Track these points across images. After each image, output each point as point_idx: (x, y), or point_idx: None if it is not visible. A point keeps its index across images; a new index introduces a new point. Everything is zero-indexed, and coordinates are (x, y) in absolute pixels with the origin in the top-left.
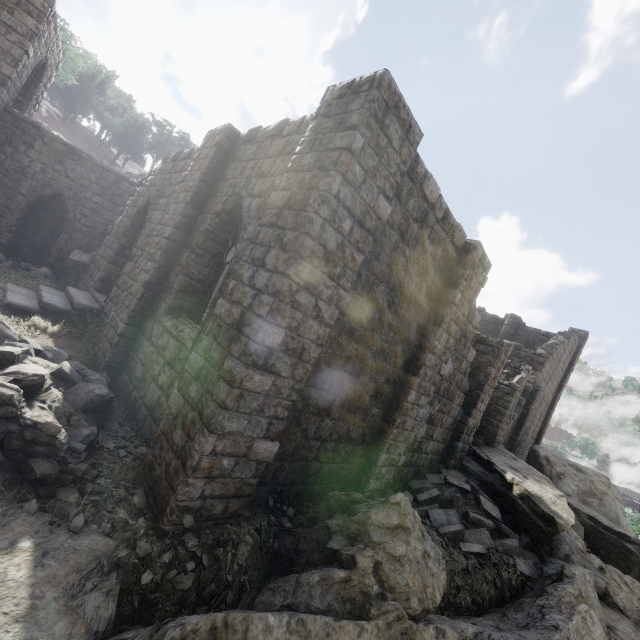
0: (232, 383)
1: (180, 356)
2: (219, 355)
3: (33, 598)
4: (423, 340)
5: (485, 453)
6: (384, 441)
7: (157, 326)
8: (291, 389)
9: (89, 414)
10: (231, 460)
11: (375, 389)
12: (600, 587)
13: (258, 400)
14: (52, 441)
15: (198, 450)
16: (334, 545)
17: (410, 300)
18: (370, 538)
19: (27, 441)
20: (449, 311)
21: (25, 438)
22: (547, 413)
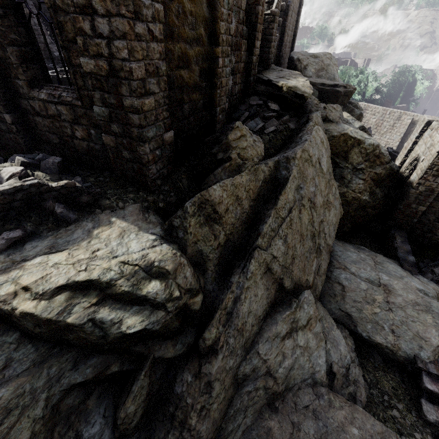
0: (138, 112)
1: (78, 114)
2: (115, 100)
3: (136, 226)
4: (213, 12)
5: (265, 76)
6: (215, 101)
7: (34, 102)
8: (163, 98)
9: (64, 174)
10: (159, 150)
11: (199, 70)
12: (324, 116)
13: (153, 114)
14: (77, 189)
15: (144, 154)
16: (219, 157)
17: None
18: (232, 147)
19: (66, 195)
20: None
21: (64, 194)
22: (296, 22)
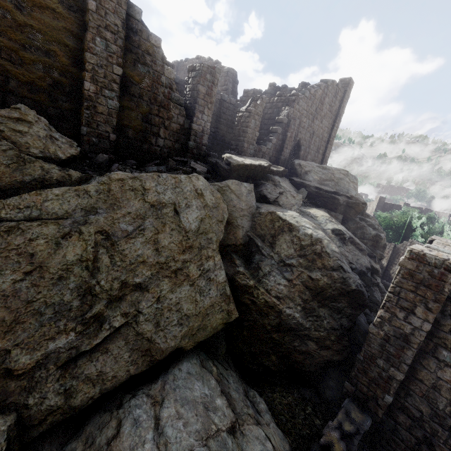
0: None
1: None
2: None
3: None
4: (83, 45)
5: None
6: (82, 119)
7: None
8: None
9: None
10: None
11: (52, 80)
12: (272, 199)
13: None
14: None
15: None
16: None
17: (42, 6)
18: None
19: None
20: (90, 17)
21: None
22: (325, 147)
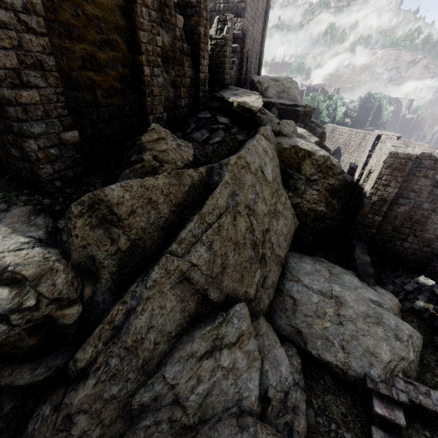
0: (11, 104)
1: None
2: None
3: (11, 228)
4: (131, 21)
5: (220, 94)
6: (146, 108)
7: None
8: (56, 94)
9: None
10: (55, 149)
11: (120, 76)
12: (277, 131)
13: (40, 109)
14: None
15: (30, 151)
16: (133, 159)
17: None
18: (146, 148)
19: None
20: None
21: None
22: (260, 51)
